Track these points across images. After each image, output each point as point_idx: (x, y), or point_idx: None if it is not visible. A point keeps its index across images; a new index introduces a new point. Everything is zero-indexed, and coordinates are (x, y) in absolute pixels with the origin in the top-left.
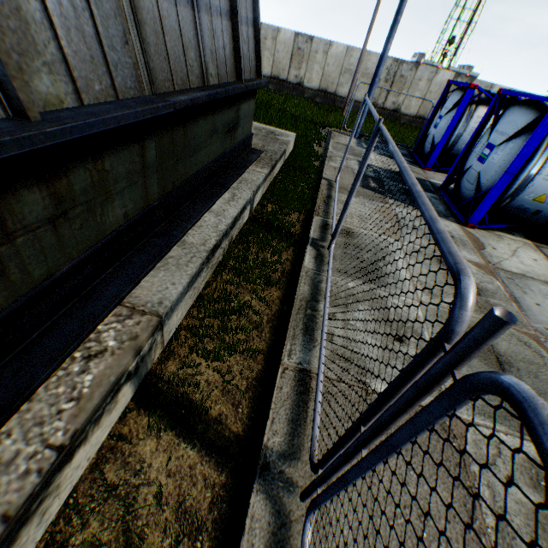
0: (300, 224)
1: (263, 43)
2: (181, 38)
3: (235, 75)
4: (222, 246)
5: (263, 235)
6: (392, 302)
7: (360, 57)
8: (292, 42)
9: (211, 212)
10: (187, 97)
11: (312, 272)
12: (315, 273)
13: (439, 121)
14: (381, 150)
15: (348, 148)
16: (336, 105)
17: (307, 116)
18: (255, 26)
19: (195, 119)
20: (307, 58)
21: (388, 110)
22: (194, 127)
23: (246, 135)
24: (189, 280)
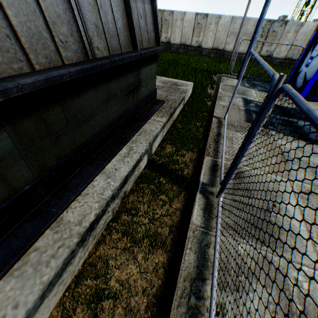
0: (192, 164)
1: (175, 23)
2: (40, 11)
3: (130, 45)
4: (109, 210)
5: (158, 180)
6: (292, 276)
7: (242, 22)
8: (193, 20)
9: (102, 174)
10: (38, 77)
11: (199, 231)
12: (203, 232)
13: (310, 61)
14: (259, 87)
15: (234, 93)
16: (224, 57)
17: (204, 67)
18: (152, 2)
19: (79, 92)
20: (204, 29)
21: (262, 57)
22: (79, 99)
23: (150, 91)
24: (42, 291)
